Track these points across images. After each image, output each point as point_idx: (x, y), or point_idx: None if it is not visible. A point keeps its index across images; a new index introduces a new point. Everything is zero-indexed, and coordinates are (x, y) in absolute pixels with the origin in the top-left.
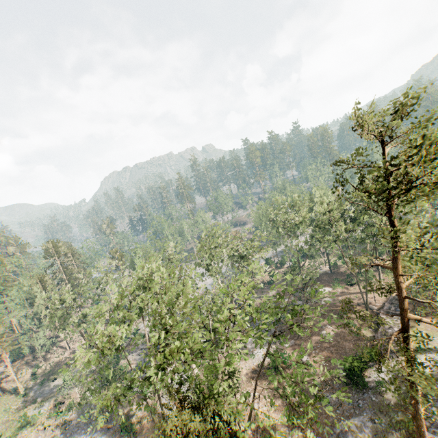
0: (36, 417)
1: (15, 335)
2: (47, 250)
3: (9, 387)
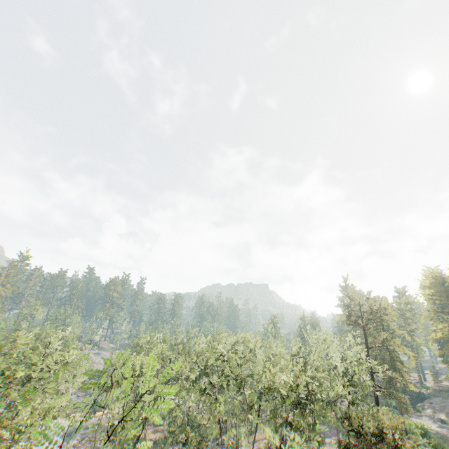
0: None
1: None
2: None
3: None
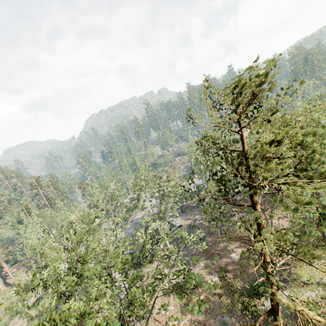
0: (23, 308)
1: (8, 249)
2: (32, 184)
3: (12, 282)
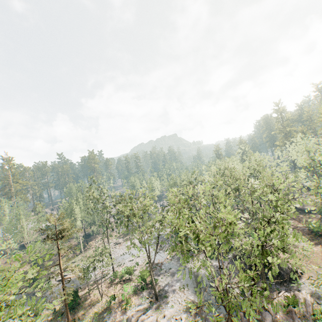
0: None
1: None
2: None
3: None
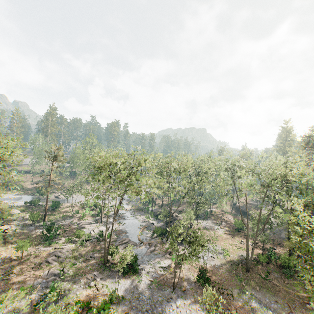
0: None
1: None
2: None
3: None
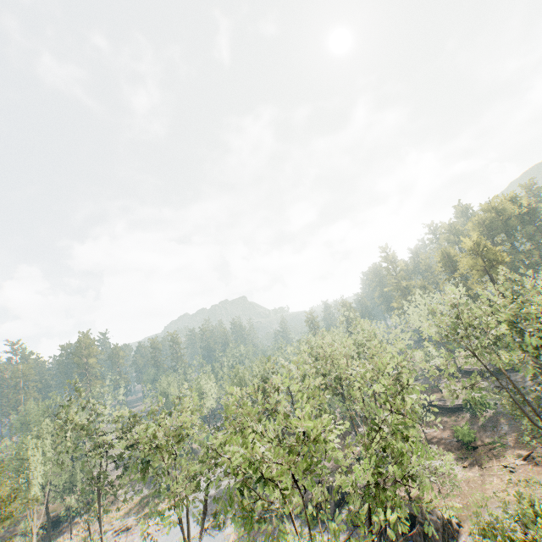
0: None
1: None
2: None
3: None
